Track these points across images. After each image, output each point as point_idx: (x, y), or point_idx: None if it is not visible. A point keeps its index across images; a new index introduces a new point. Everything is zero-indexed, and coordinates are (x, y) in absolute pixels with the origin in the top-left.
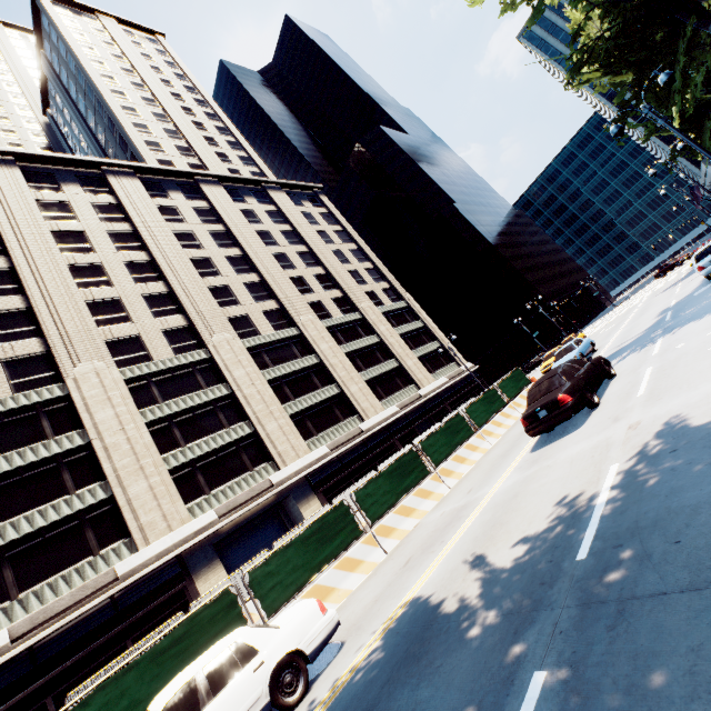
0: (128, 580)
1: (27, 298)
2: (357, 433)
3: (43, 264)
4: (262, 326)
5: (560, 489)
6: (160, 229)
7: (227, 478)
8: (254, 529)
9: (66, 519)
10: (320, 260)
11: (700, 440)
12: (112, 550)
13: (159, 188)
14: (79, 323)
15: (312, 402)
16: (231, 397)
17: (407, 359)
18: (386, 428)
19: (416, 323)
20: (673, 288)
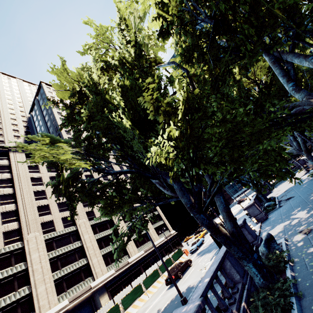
0: None
1: (17, 205)
2: (126, 263)
3: (25, 191)
4: (98, 215)
5: (160, 306)
6: None
7: (74, 284)
8: (80, 308)
9: (12, 302)
10: None
11: (175, 300)
12: None
13: None
14: (33, 216)
15: (111, 249)
16: (81, 246)
17: (150, 229)
18: (138, 261)
19: (155, 212)
20: None
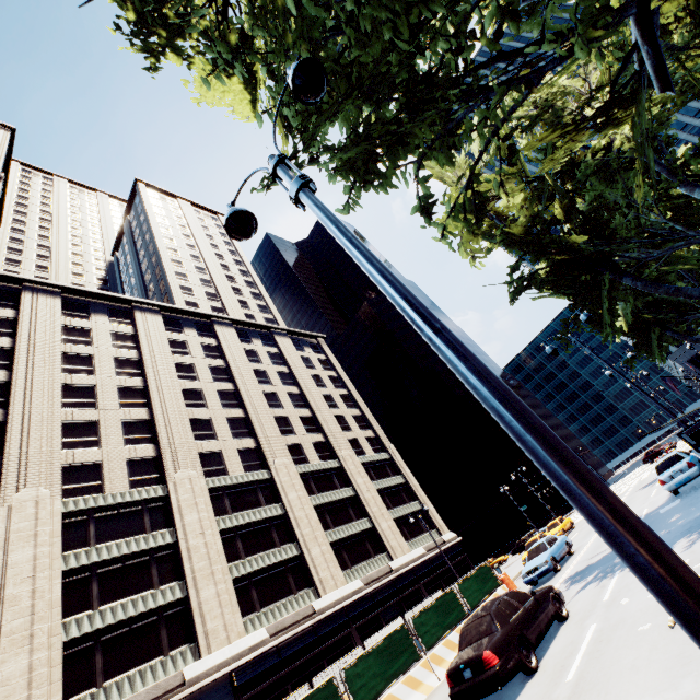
0: None
1: (7, 412)
2: (307, 614)
3: (40, 382)
4: (233, 464)
5: None
6: (164, 359)
7: (132, 662)
8: None
9: None
10: (309, 402)
11: None
12: None
13: (177, 324)
14: (45, 444)
15: (264, 564)
16: (174, 546)
17: (381, 520)
18: (344, 609)
19: (396, 478)
20: (652, 487)
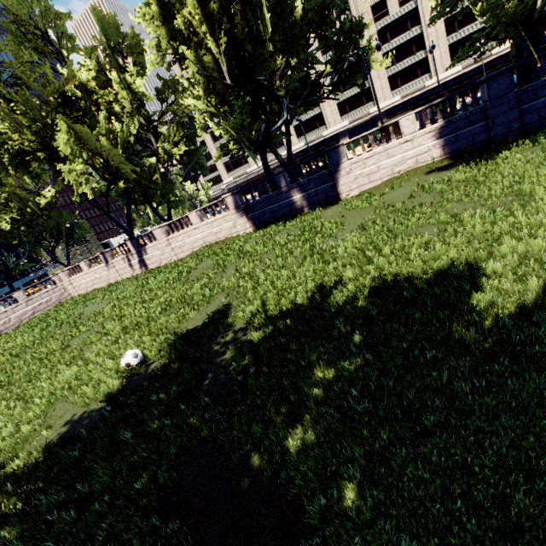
0: (324, 138)
1: None
2: (421, 88)
3: None
4: (392, 6)
5: None
6: None
7: (355, 108)
8: (365, 126)
9: (312, 117)
10: None
11: None
12: (322, 128)
13: None
14: None
15: (404, 67)
16: None
17: None
18: (443, 84)
19: None
20: None
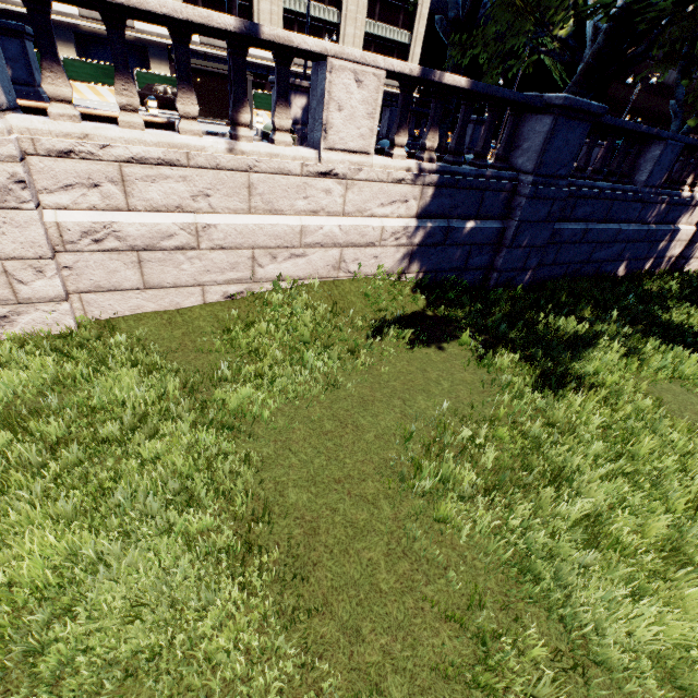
0: (0, 4)
1: None
2: None
3: None
4: None
5: None
6: None
7: None
8: None
9: None
10: None
11: None
12: None
13: None
14: None
15: None
16: None
17: (351, 24)
18: (268, 68)
19: None
20: None
